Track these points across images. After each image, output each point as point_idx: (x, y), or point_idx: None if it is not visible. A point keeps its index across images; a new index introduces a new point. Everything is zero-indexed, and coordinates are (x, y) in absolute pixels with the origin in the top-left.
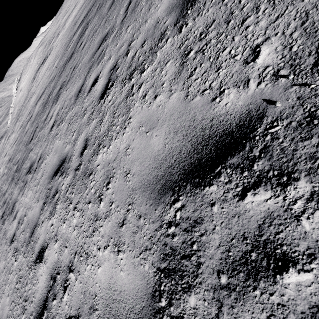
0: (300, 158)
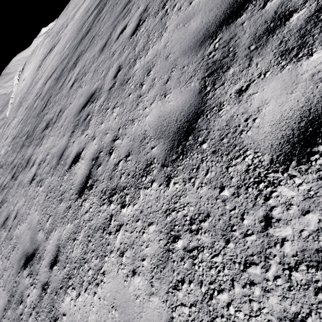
0: None
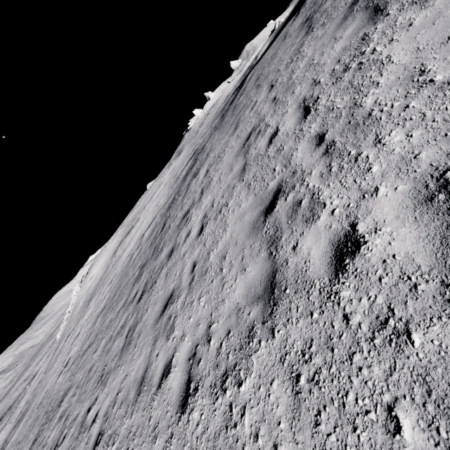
0: None
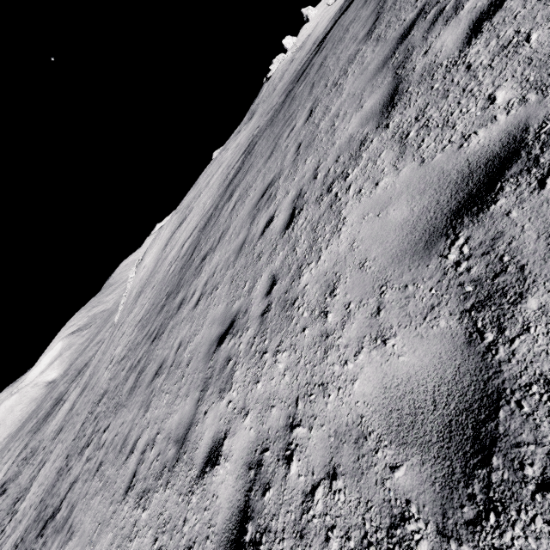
0: None
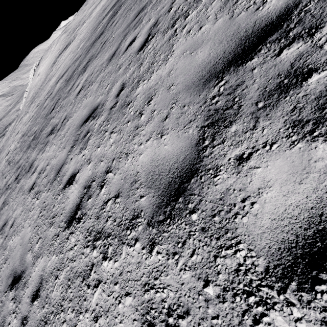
0: (326, 15)
